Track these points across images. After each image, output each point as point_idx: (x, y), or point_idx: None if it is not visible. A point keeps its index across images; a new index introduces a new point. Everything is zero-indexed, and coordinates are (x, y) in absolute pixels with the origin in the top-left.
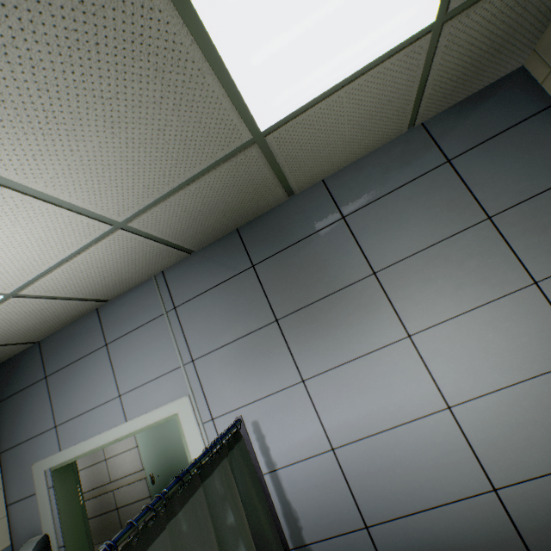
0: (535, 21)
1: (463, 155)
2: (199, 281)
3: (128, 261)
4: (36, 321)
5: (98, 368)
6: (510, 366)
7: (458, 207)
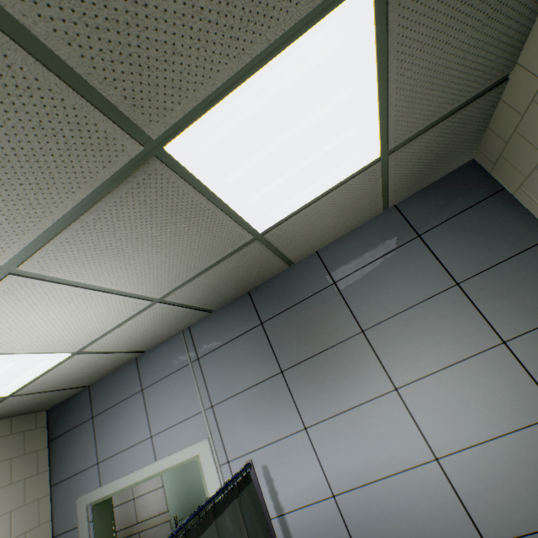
0: (469, 136)
1: (431, 231)
2: (218, 335)
3: (162, 322)
4: (90, 370)
5: (135, 410)
6: (489, 420)
7: (430, 274)
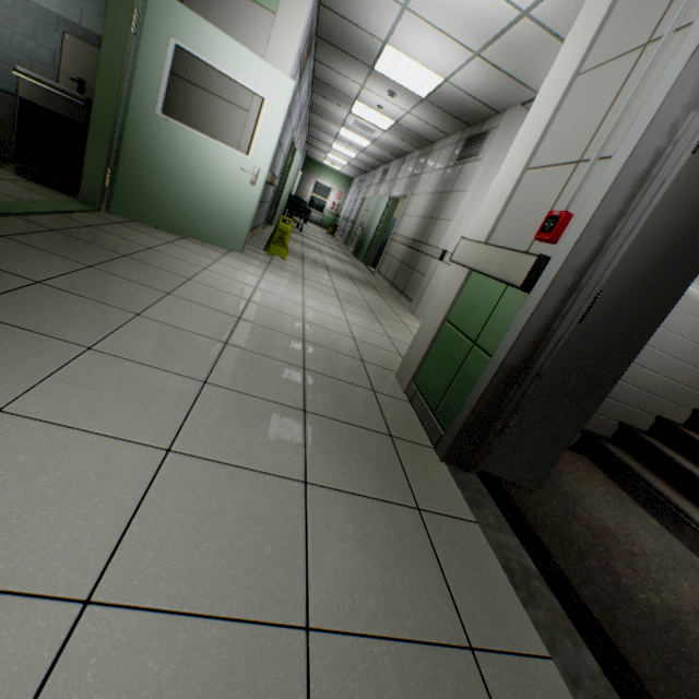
0: None
1: None
2: None
3: None
4: None
5: None
6: None
7: None
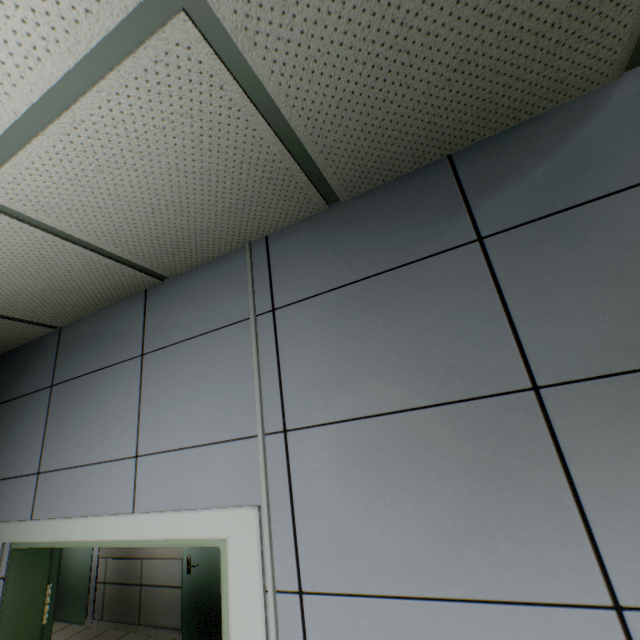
0: None
1: None
2: (335, 261)
3: (202, 174)
4: (42, 283)
5: (120, 392)
6: None
7: None
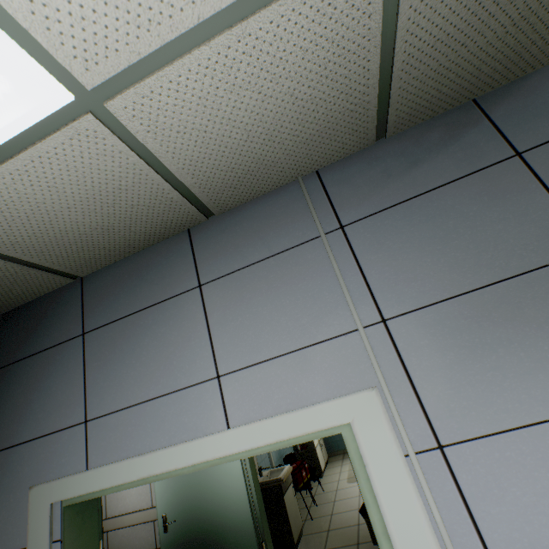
0: None
1: None
2: (393, 182)
3: (305, 102)
4: (97, 221)
5: (180, 323)
6: None
7: None
